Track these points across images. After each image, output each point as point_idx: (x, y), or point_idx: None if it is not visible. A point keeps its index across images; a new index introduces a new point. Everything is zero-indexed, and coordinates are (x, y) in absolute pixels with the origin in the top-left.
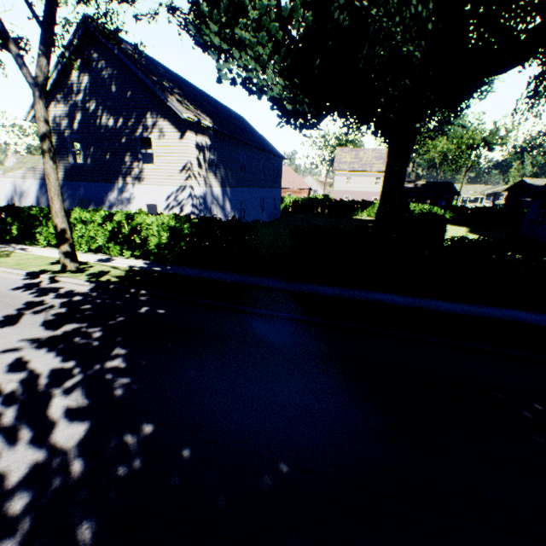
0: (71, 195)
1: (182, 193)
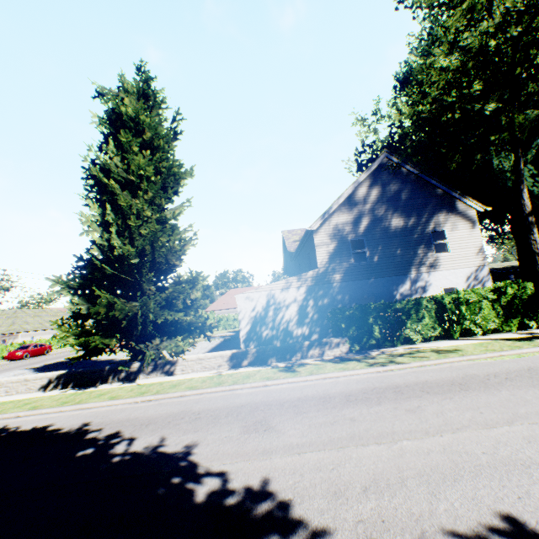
0: (350, 296)
1: (480, 272)
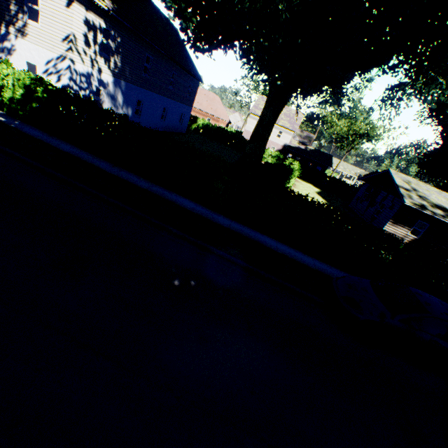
0: None
1: (61, 63)
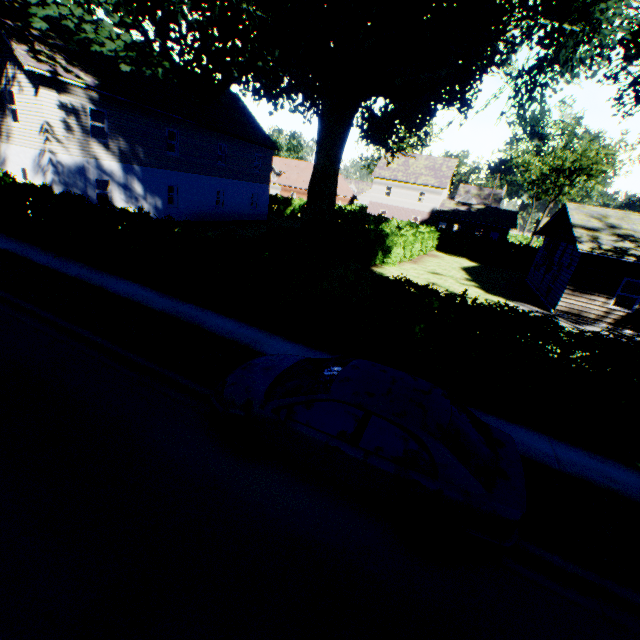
0: None
1: (44, 158)
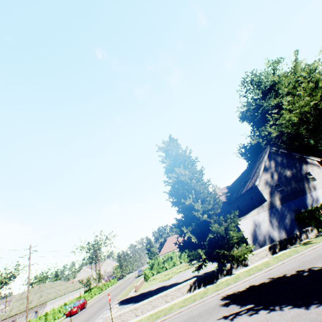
0: (288, 210)
1: None
